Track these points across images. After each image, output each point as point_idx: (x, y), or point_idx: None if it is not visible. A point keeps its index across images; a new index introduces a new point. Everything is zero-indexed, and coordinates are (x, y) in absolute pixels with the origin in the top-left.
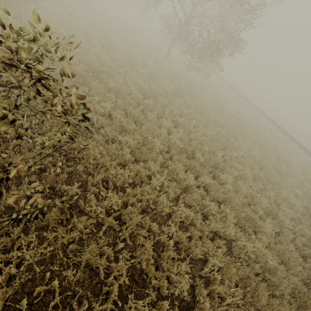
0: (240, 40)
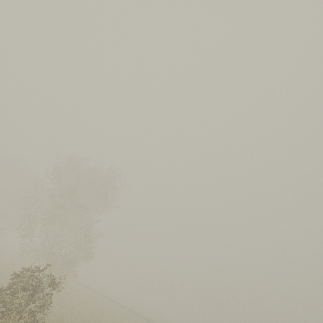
0: (90, 253)
